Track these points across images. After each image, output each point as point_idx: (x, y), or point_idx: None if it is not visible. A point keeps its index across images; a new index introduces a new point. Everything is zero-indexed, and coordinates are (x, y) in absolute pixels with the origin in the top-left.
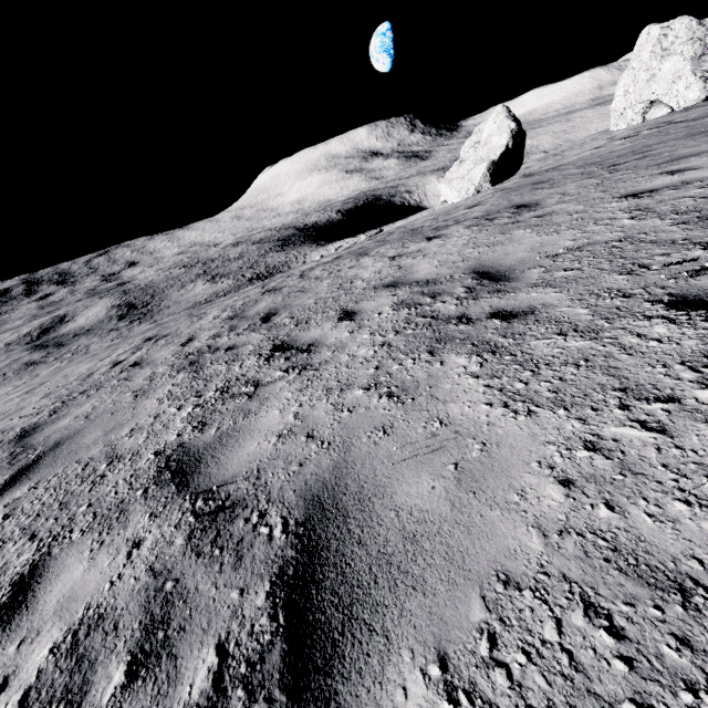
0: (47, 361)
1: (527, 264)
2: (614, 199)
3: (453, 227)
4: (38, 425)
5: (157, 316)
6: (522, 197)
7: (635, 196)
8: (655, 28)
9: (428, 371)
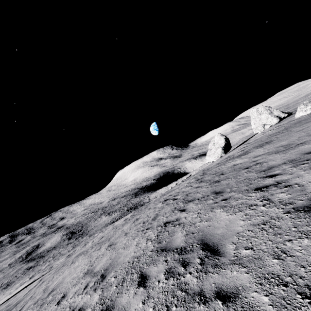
0: (39, 264)
1: (290, 142)
2: (294, 133)
3: (249, 151)
4: (188, 201)
5: (90, 233)
6: (261, 143)
7: (298, 131)
8: (253, 109)
9: (298, 149)
